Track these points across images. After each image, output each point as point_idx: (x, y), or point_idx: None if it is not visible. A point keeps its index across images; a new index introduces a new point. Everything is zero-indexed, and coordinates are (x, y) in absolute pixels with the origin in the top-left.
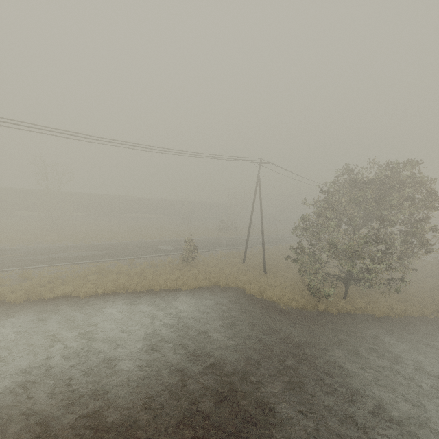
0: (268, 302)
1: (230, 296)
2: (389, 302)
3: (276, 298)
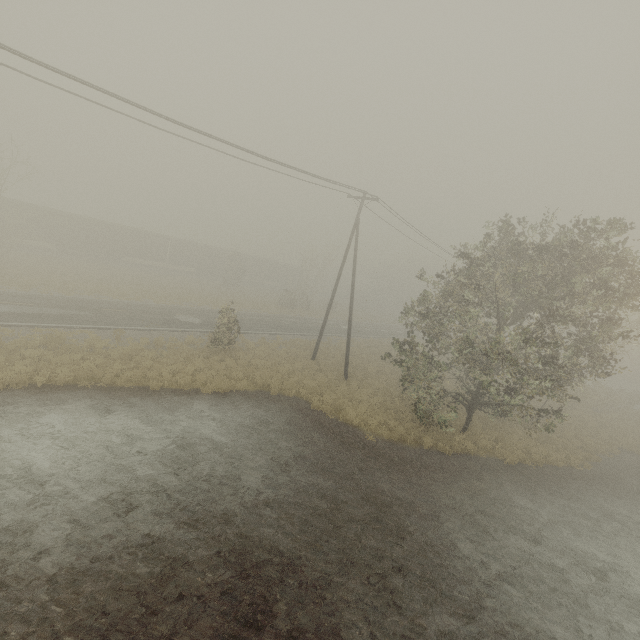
0: (346, 426)
1: (284, 411)
2: (525, 441)
3: (359, 420)
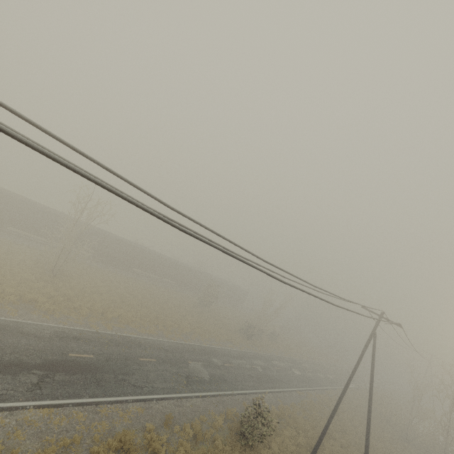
0: None
1: None
2: None
3: None
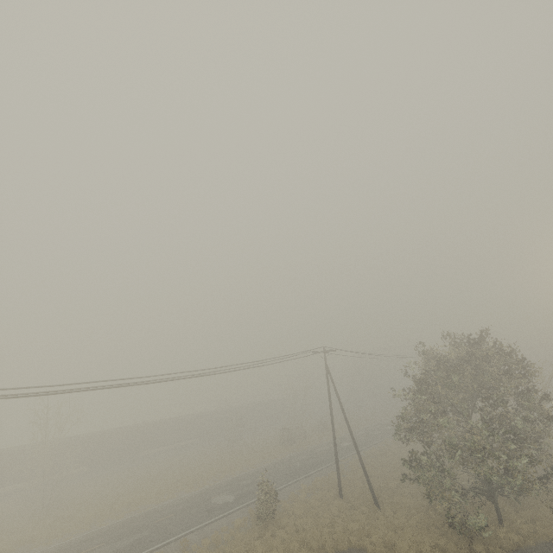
0: None
1: None
2: None
3: (414, 552)
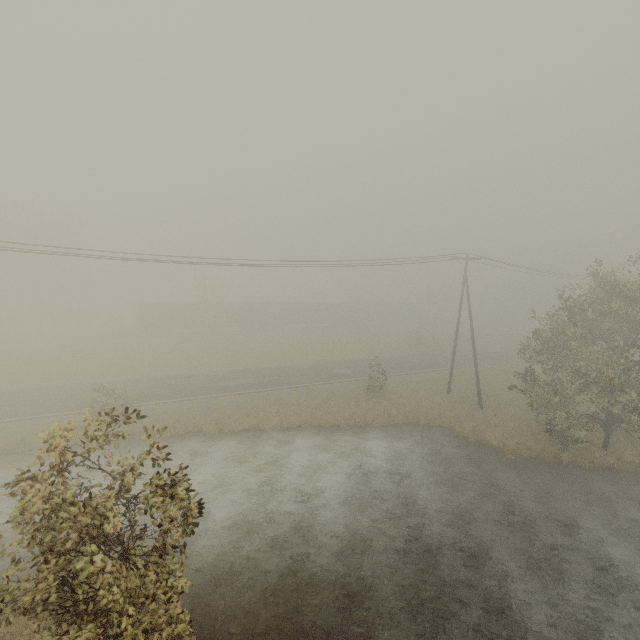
0: (487, 447)
1: (434, 437)
2: None
3: (497, 442)
